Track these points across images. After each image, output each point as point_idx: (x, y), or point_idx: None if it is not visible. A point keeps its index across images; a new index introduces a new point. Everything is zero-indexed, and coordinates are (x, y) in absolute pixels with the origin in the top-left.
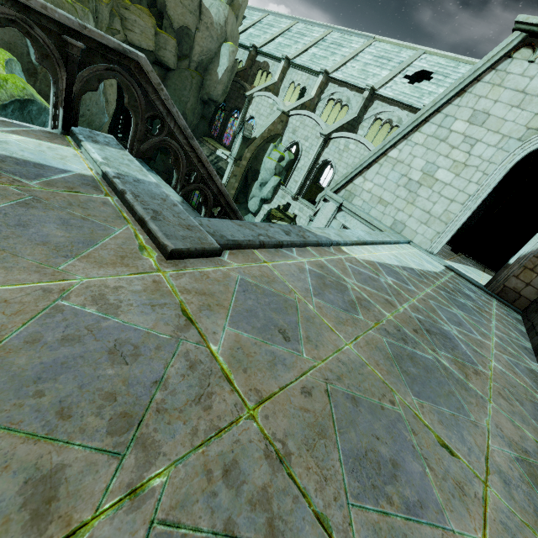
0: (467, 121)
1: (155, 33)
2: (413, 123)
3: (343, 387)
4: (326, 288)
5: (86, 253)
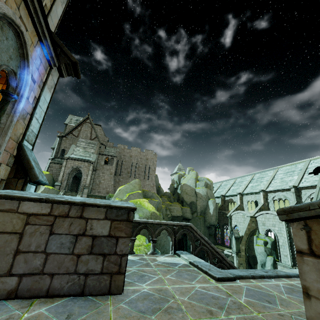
0: None
1: (181, 208)
2: (317, 199)
3: (301, 317)
4: (294, 292)
5: (196, 280)
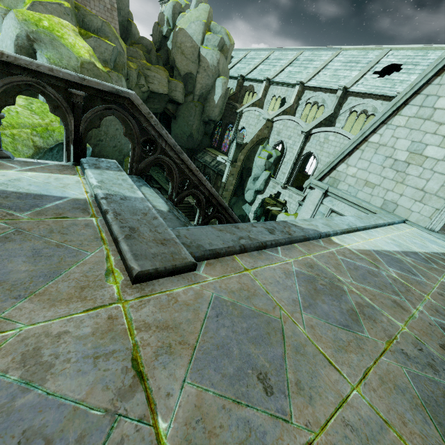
0: None
1: (168, 81)
2: (391, 109)
3: None
4: (318, 296)
5: (42, 289)
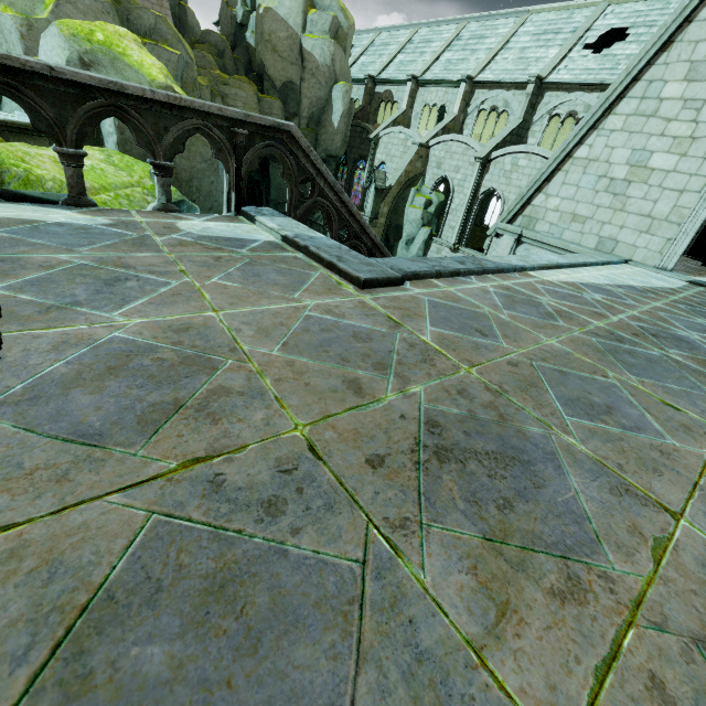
0: (684, 80)
1: (257, 100)
2: (602, 106)
3: (548, 364)
4: (516, 304)
5: (304, 288)
